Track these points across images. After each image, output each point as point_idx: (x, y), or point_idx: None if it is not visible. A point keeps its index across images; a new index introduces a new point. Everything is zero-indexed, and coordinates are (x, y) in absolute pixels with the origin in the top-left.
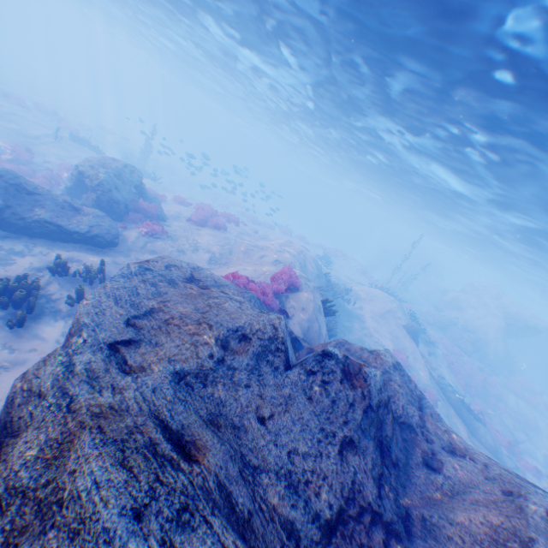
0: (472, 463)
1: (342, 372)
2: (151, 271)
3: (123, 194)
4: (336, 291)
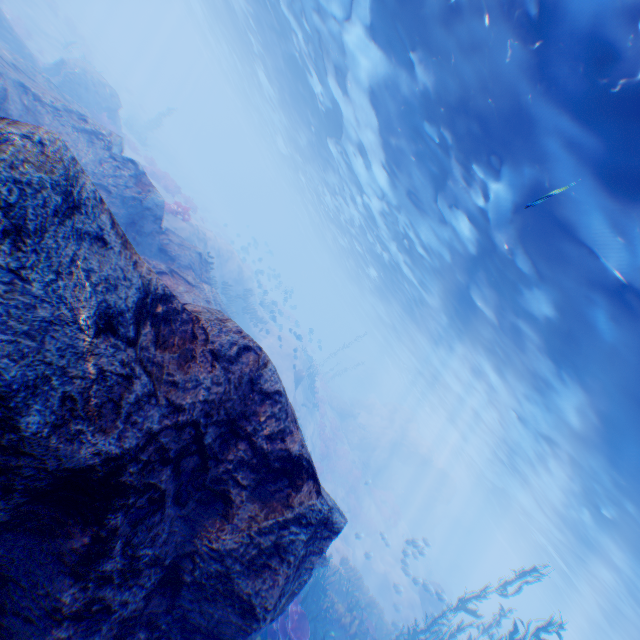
0: None
1: (136, 176)
2: (58, 89)
3: (91, 99)
4: (250, 309)
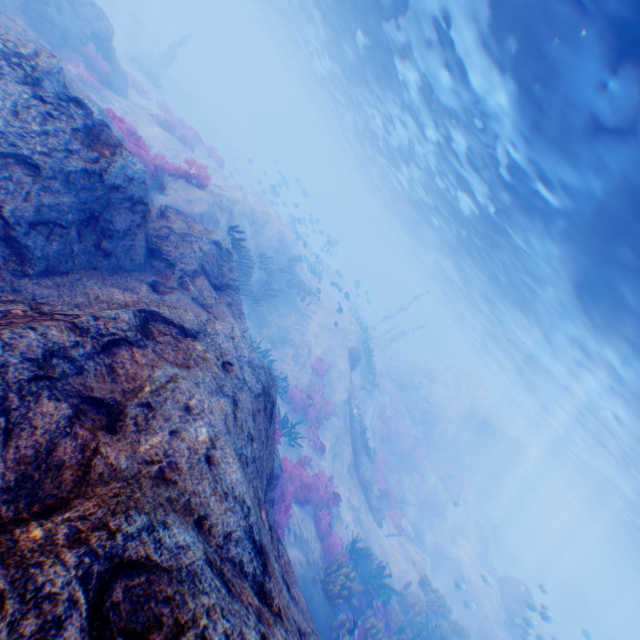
0: (210, 316)
1: (86, 129)
2: None
3: (67, 23)
4: (294, 281)
